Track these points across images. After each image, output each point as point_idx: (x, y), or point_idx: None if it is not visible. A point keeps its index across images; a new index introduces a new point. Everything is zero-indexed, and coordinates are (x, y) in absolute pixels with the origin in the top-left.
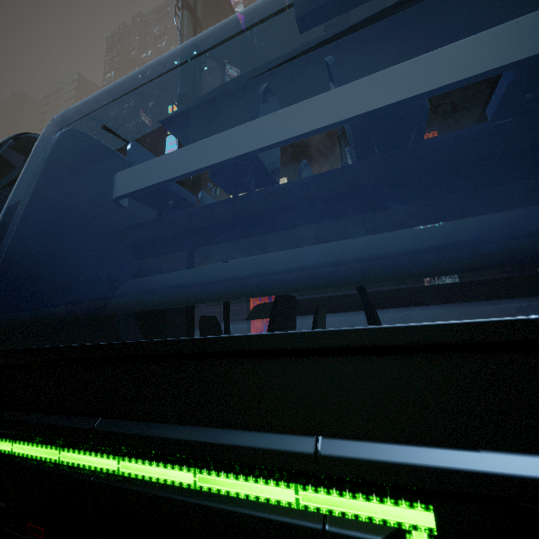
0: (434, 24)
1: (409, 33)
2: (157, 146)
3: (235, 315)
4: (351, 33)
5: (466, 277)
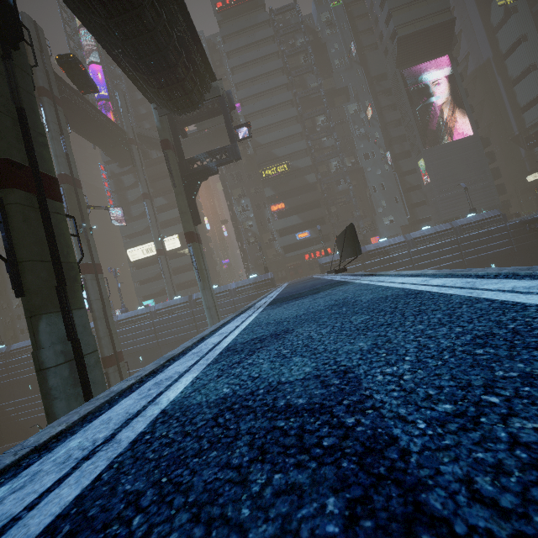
0: None
1: None
2: None
3: None
4: None
5: None
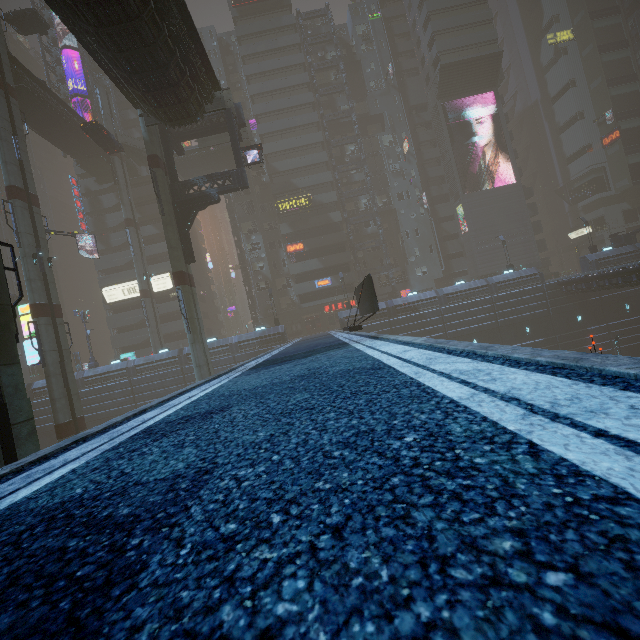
0: None
1: None
2: None
3: None
4: None
5: None
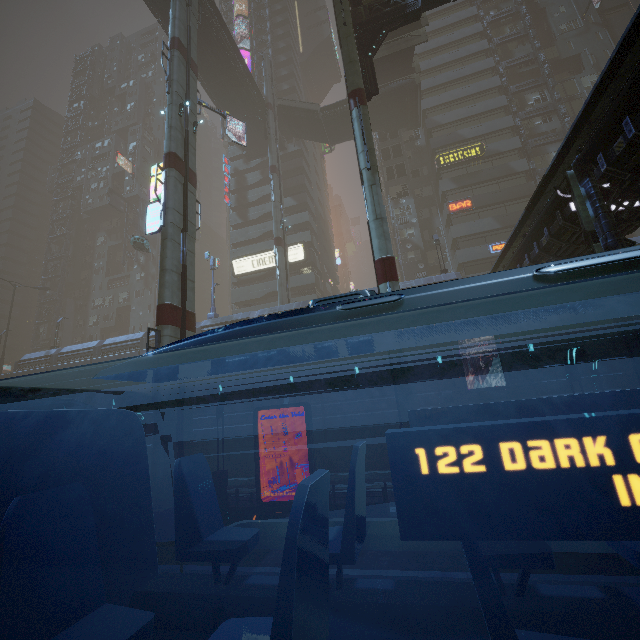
0: (594, 309)
1: (550, 315)
2: (138, 197)
3: (238, 423)
4: (454, 317)
5: (512, 376)
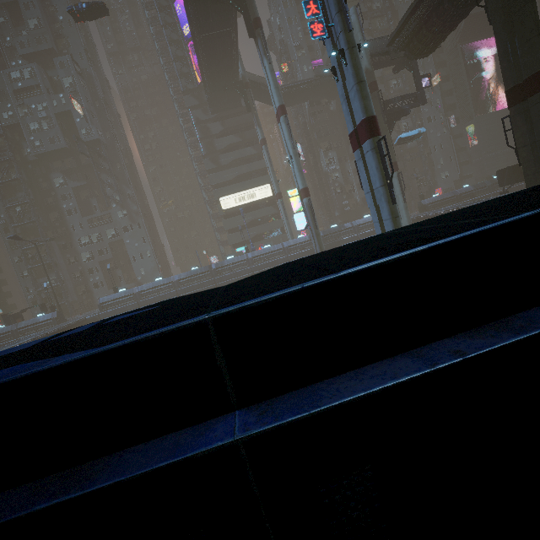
0: None
1: None
2: (99, 140)
3: None
4: None
5: None
